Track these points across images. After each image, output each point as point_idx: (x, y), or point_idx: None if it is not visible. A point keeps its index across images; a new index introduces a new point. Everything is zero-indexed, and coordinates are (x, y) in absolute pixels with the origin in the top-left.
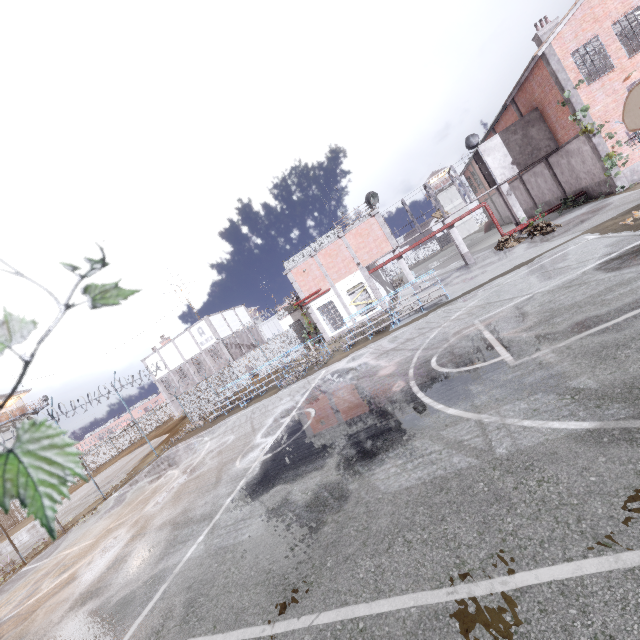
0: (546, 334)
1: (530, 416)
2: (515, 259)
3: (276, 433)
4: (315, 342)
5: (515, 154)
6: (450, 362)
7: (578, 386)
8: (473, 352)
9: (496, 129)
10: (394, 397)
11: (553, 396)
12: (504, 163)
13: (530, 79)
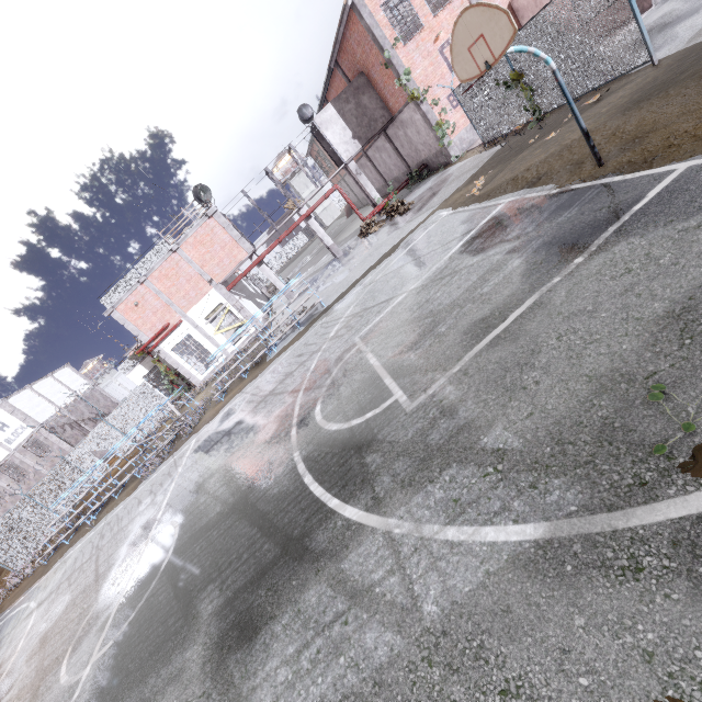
0: (435, 352)
1: (452, 517)
2: (381, 247)
3: (125, 584)
4: (185, 390)
5: (354, 127)
6: (337, 411)
7: (497, 446)
8: (361, 390)
9: (329, 99)
10: (276, 488)
11: (471, 469)
12: (345, 138)
13: (348, 36)
